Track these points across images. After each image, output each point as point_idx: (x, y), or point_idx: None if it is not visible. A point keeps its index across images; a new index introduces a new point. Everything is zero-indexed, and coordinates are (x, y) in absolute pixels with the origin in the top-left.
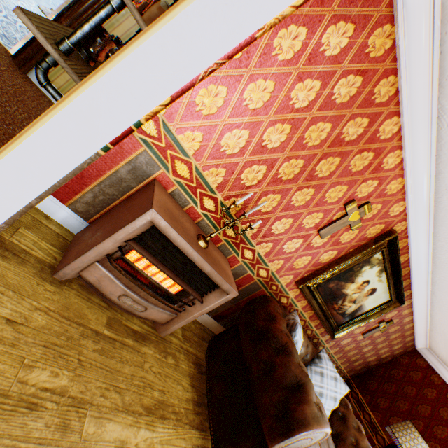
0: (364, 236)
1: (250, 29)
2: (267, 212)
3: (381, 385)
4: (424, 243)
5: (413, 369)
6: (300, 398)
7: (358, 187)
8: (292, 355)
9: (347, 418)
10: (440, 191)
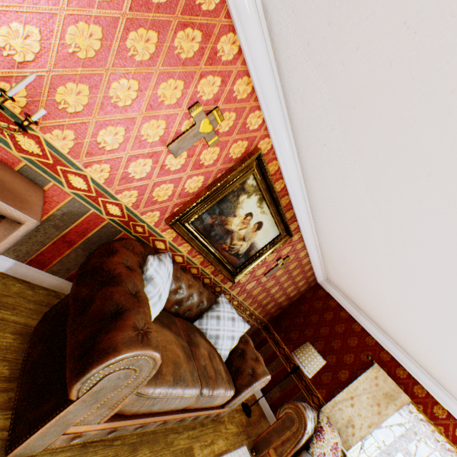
0: (229, 157)
1: None
2: (77, 114)
3: (293, 320)
4: (293, 164)
5: (316, 300)
6: (113, 326)
7: (199, 84)
8: (121, 285)
9: (246, 352)
10: (286, 91)
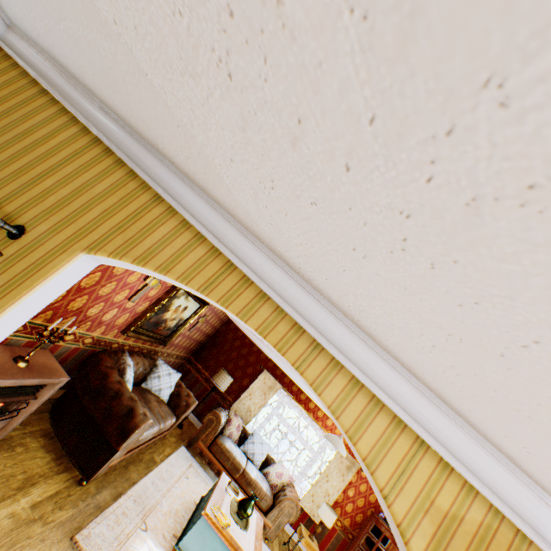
0: (167, 287)
1: (43, 307)
2: (79, 308)
3: (211, 351)
4: None
5: (229, 332)
6: (132, 416)
7: None
8: (124, 395)
9: (181, 392)
10: None
